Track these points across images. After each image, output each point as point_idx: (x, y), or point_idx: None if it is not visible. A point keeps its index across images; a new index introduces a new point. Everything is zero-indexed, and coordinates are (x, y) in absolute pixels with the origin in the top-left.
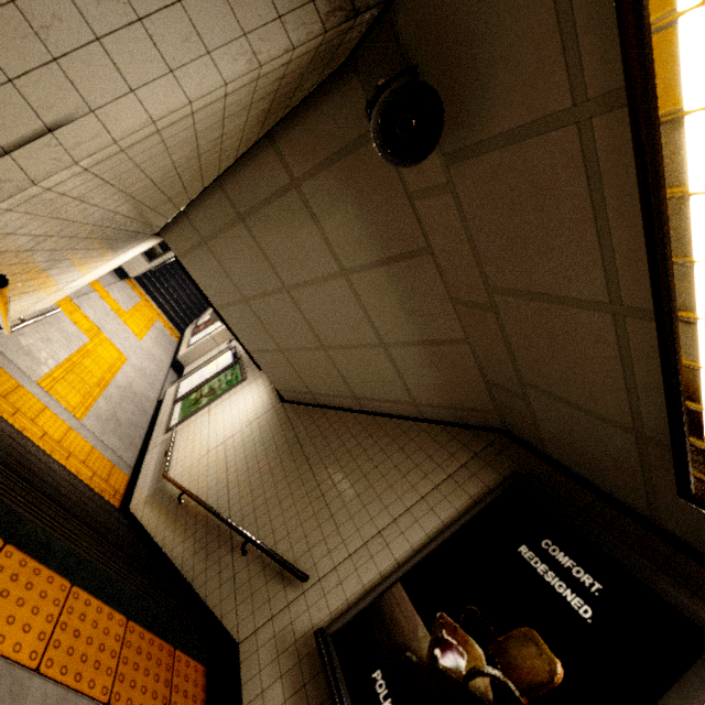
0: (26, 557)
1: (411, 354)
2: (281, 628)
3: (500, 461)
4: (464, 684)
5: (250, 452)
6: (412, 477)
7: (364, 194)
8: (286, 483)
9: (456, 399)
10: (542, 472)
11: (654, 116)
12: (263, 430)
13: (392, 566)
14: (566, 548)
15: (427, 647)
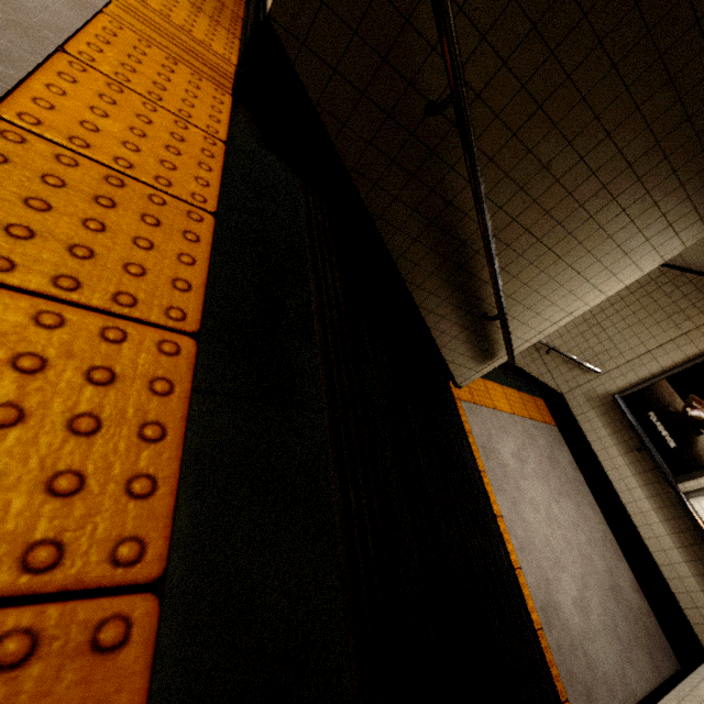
0: (488, 382)
1: (695, 248)
2: (587, 391)
3: None
4: (702, 422)
5: None
6: (676, 319)
7: None
8: None
9: None
10: None
11: None
12: None
13: (659, 371)
14: None
15: (682, 407)
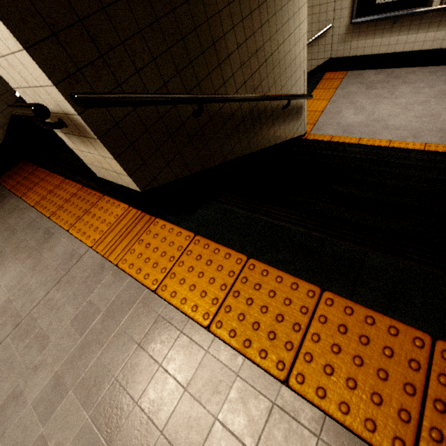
0: None
1: None
2: (337, 40)
3: None
4: None
5: None
6: None
7: None
8: None
9: None
10: None
11: None
12: None
13: None
14: None
15: None
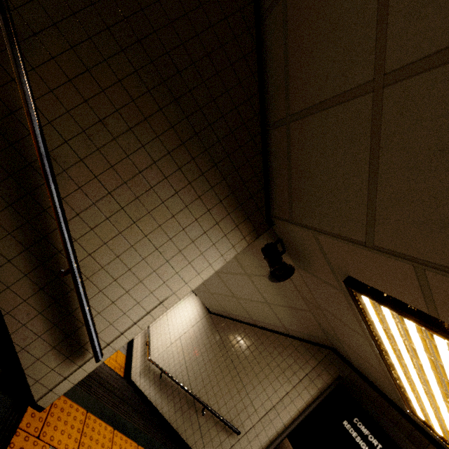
0: (121, 435)
1: (282, 309)
2: None
3: (331, 367)
4: None
5: (196, 346)
6: (287, 373)
7: (257, 253)
8: (220, 370)
9: (307, 331)
10: (352, 377)
11: (365, 316)
12: (201, 332)
13: (282, 428)
14: (365, 423)
15: None
